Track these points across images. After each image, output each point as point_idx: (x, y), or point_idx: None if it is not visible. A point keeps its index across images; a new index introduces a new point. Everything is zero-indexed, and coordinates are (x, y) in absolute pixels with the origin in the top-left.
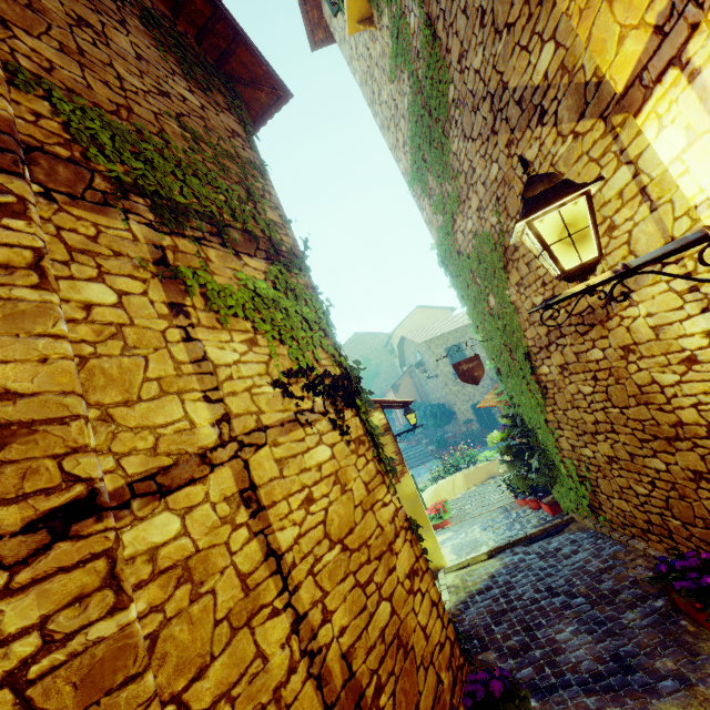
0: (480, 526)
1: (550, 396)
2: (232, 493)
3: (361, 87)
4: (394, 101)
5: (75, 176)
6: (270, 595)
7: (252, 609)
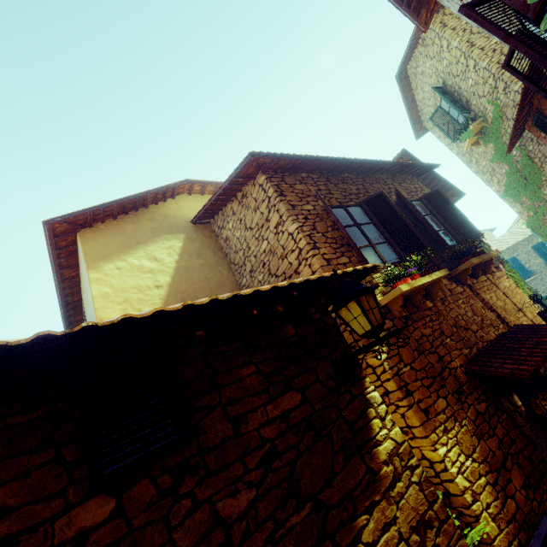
0: None
1: None
2: None
3: (456, 155)
4: (491, 168)
5: None
6: None
7: None
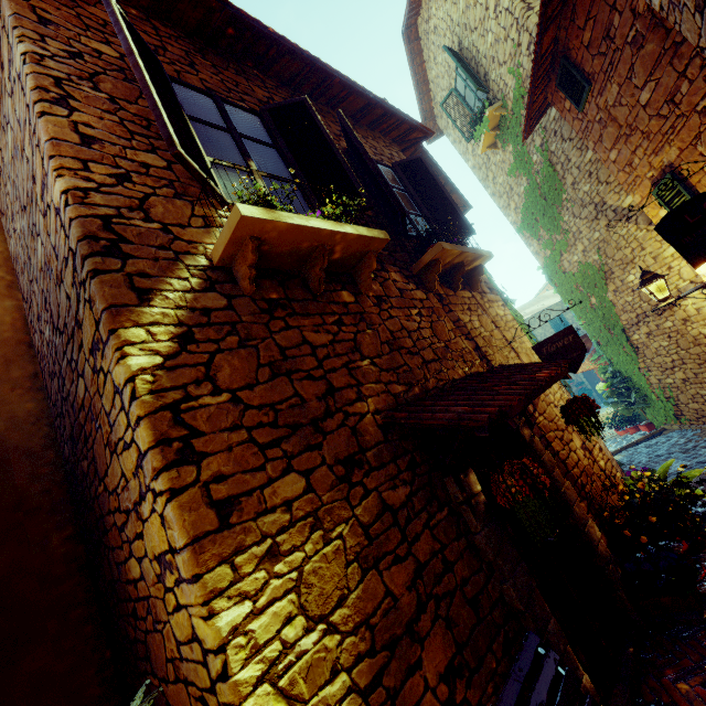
0: None
1: (641, 352)
2: None
3: (472, 169)
4: (509, 185)
5: None
6: None
7: None
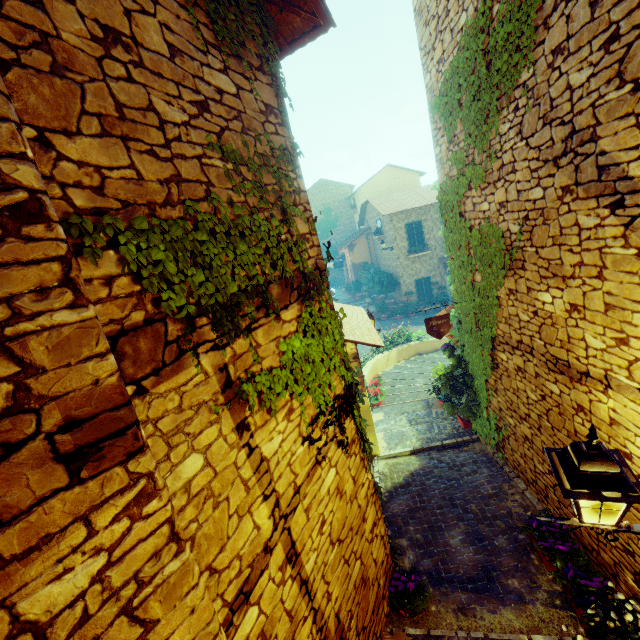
0: (407, 417)
1: (498, 372)
2: (282, 560)
3: None
4: (446, 1)
5: (154, 340)
6: (302, 611)
7: (294, 628)
